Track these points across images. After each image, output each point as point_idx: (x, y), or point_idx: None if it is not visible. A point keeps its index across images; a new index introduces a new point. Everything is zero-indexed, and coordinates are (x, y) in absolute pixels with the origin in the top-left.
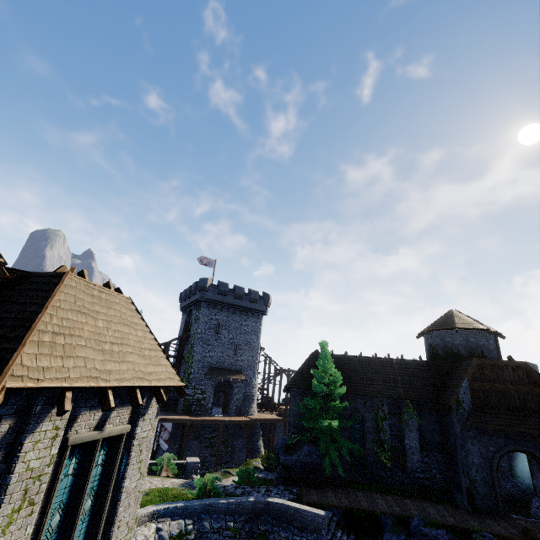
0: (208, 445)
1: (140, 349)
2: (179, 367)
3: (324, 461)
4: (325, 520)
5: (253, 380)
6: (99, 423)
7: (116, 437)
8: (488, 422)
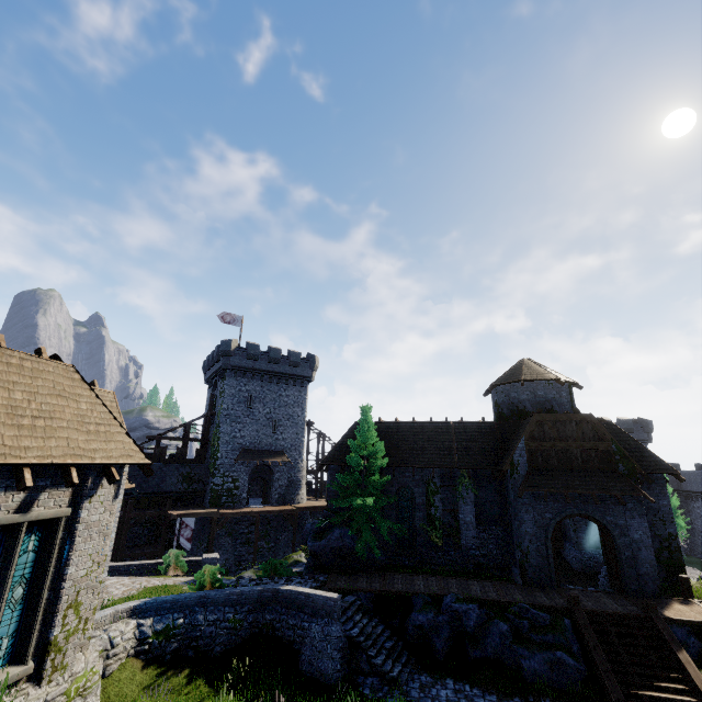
0: (245, 541)
1: (82, 424)
2: (204, 452)
3: (357, 544)
4: (337, 603)
5: (299, 462)
6: (23, 505)
7: (52, 521)
8: (543, 485)
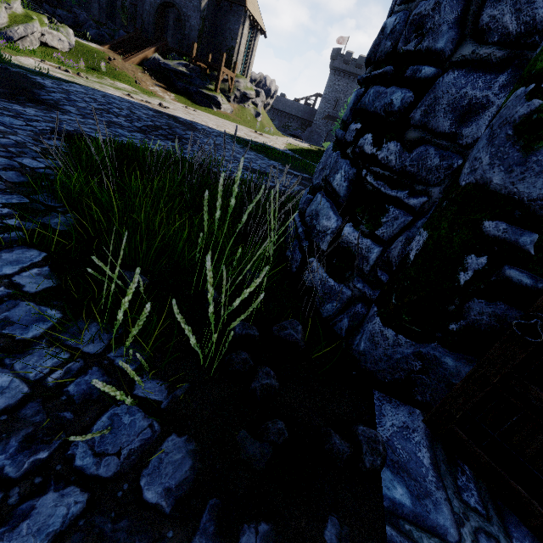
0: None
1: None
2: None
3: None
4: None
5: None
6: None
7: None
8: None
